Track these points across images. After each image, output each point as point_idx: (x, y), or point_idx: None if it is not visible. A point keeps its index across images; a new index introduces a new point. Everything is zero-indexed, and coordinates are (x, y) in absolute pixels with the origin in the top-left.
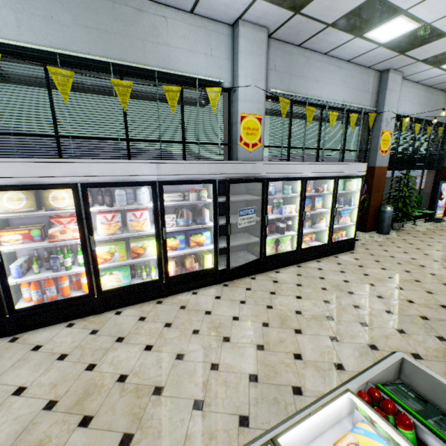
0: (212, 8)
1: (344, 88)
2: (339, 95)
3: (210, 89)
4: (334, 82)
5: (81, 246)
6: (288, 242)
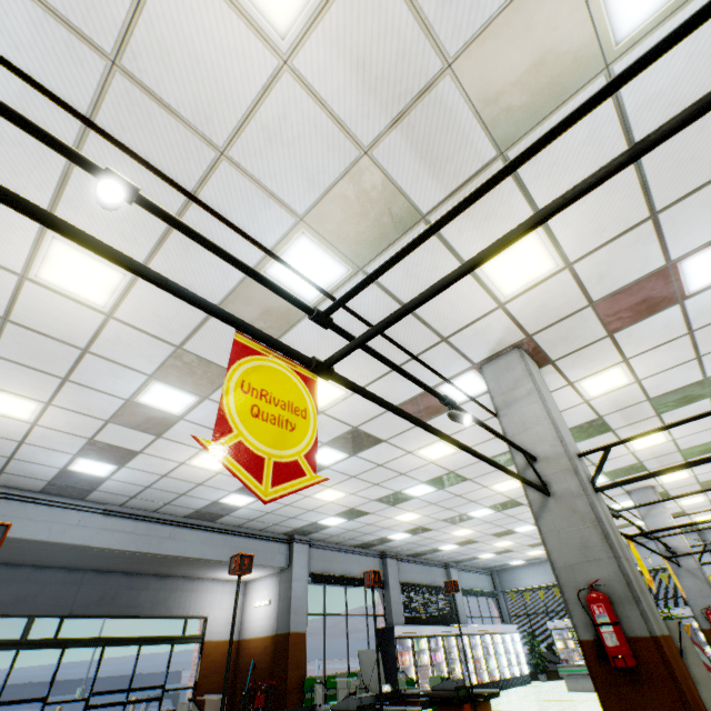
0: None
1: None
2: None
3: None
4: None
5: None
6: None
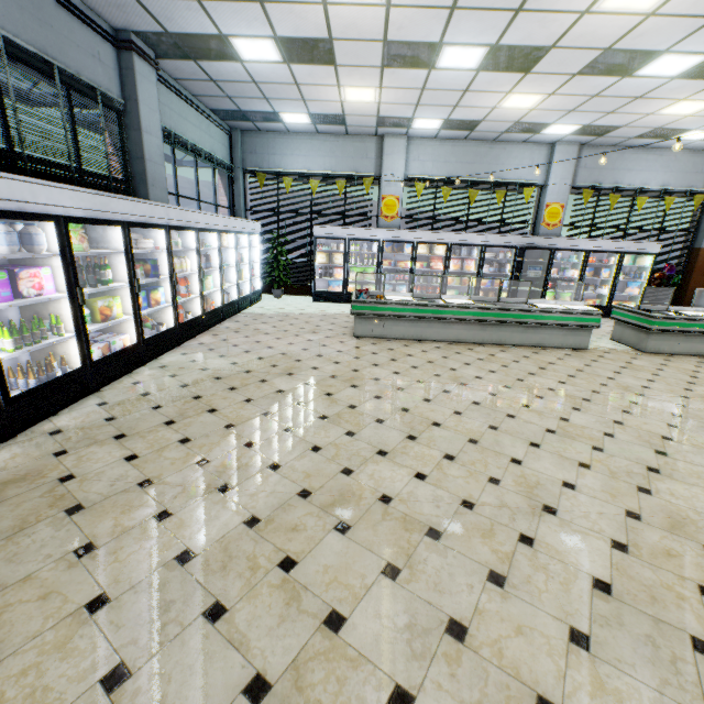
0: (537, 140)
1: (665, 172)
2: (658, 180)
3: (526, 189)
4: (651, 169)
5: (443, 273)
6: (567, 298)
